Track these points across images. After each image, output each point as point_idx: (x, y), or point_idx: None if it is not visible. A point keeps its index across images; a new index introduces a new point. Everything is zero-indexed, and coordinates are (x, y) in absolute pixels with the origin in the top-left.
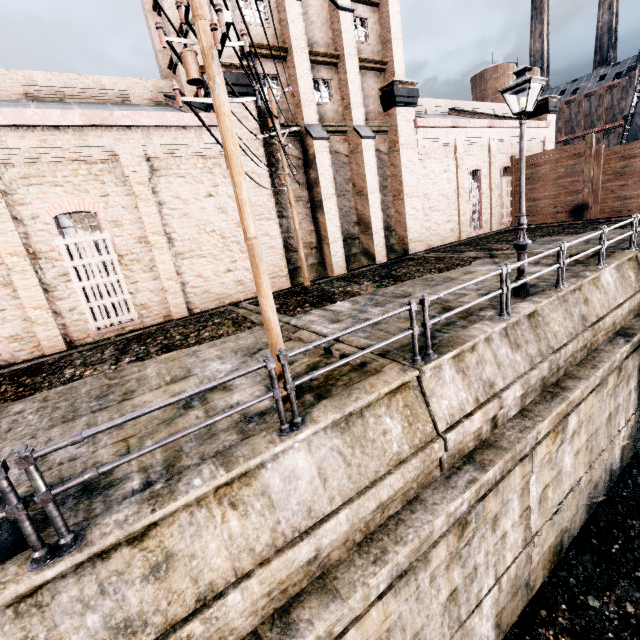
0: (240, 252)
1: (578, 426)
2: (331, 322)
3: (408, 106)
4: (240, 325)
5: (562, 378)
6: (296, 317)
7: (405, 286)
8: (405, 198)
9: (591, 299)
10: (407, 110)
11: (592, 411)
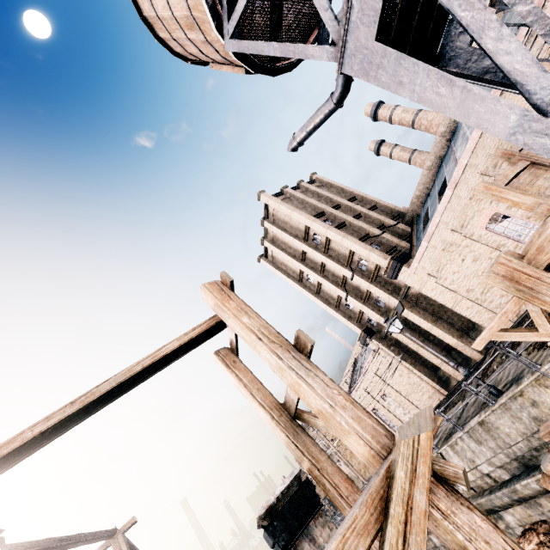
0: (418, 386)
1: (442, 544)
2: None
3: (400, 271)
4: None
5: None
6: None
7: None
8: (454, 309)
9: None
10: (402, 272)
11: None
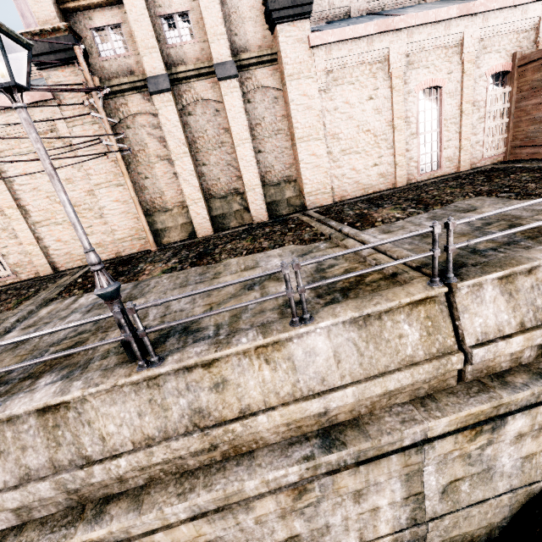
0: (94, 218)
1: None
2: (26, 326)
3: (297, 19)
4: (21, 302)
5: (130, 492)
6: (49, 304)
7: (173, 277)
8: (298, 143)
9: (238, 381)
10: (296, 25)
11: (204, 540)
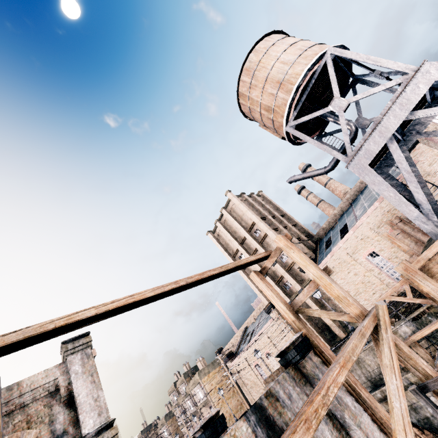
0: None
1: None
2: None
3: None
4: None
5: None
6: None
7: None
8: (335, 301)
9: None
10: None
11: None
